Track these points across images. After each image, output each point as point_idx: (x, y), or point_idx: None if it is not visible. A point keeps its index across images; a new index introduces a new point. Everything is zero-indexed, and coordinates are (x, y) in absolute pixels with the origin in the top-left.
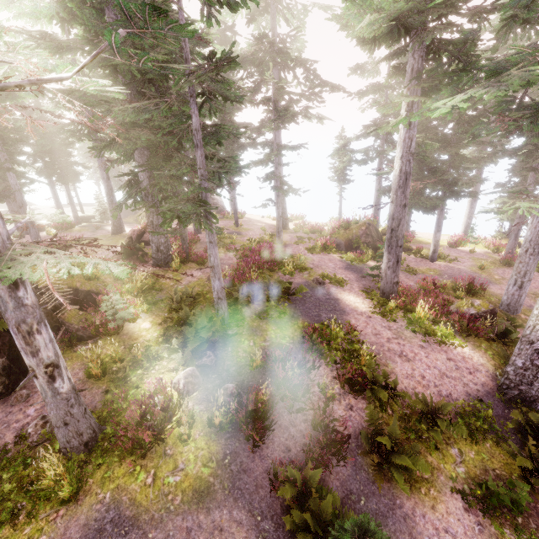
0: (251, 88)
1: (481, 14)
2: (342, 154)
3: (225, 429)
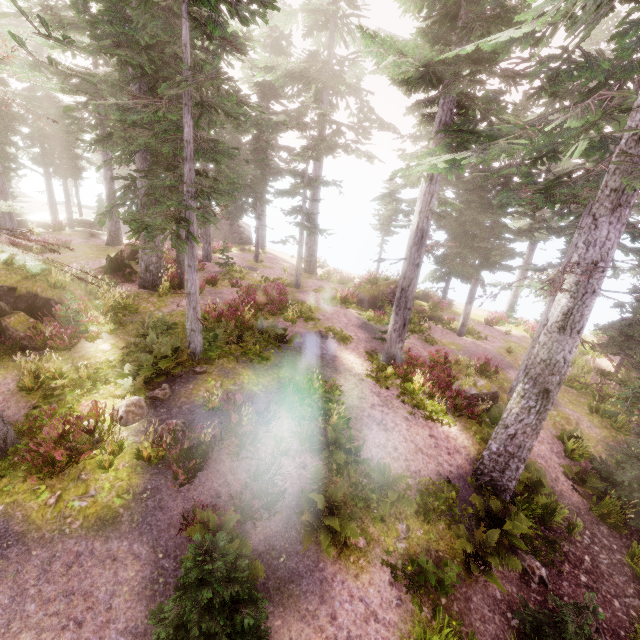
0: (294, 109)
1: (509, 78)
2: (389, 201)
3: (152, 463)
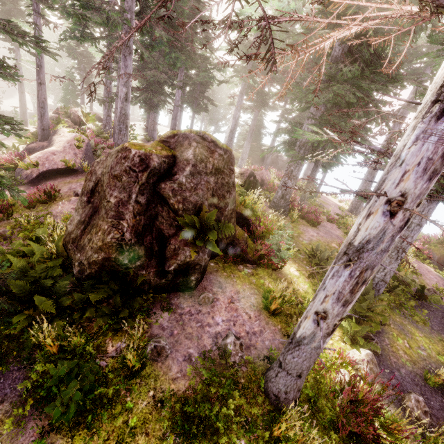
0: None
1: None
2: None
3: None
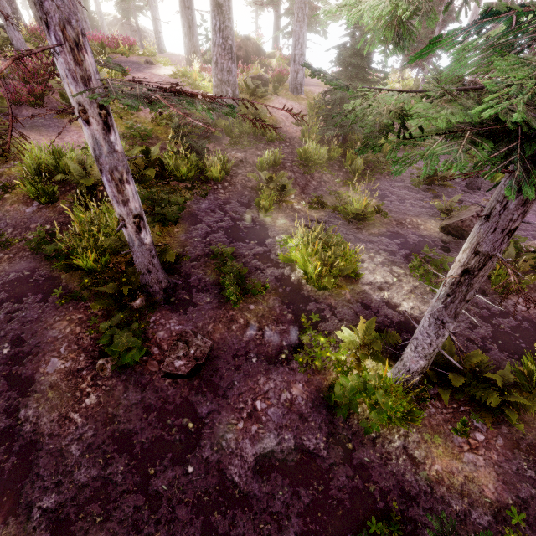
0: None
1: None
2: None
3: None
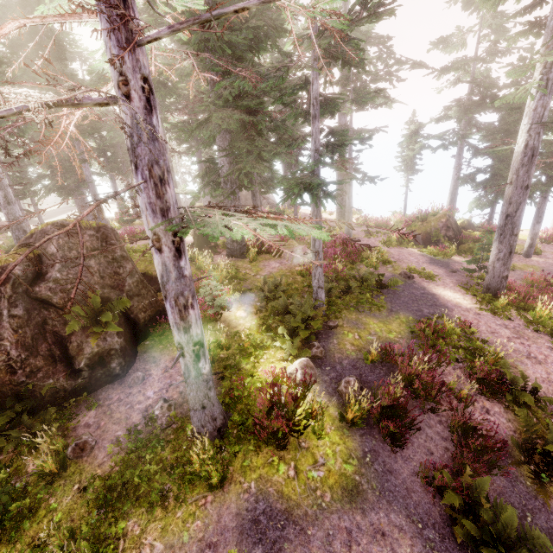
0: None
1: None
2: (412, 141)
3: (360, 425)
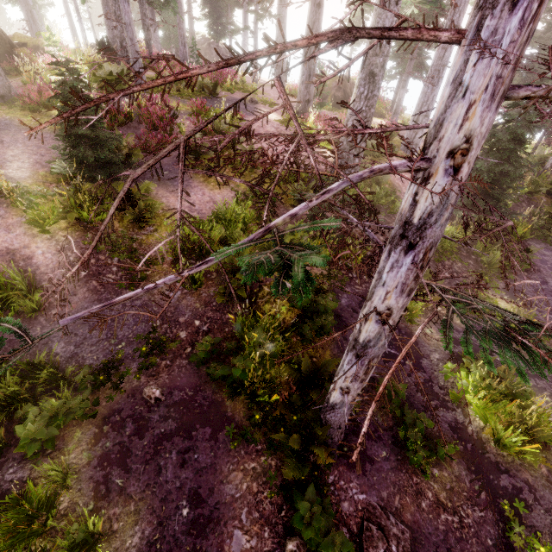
0: None
1: None
2: None
3: None
